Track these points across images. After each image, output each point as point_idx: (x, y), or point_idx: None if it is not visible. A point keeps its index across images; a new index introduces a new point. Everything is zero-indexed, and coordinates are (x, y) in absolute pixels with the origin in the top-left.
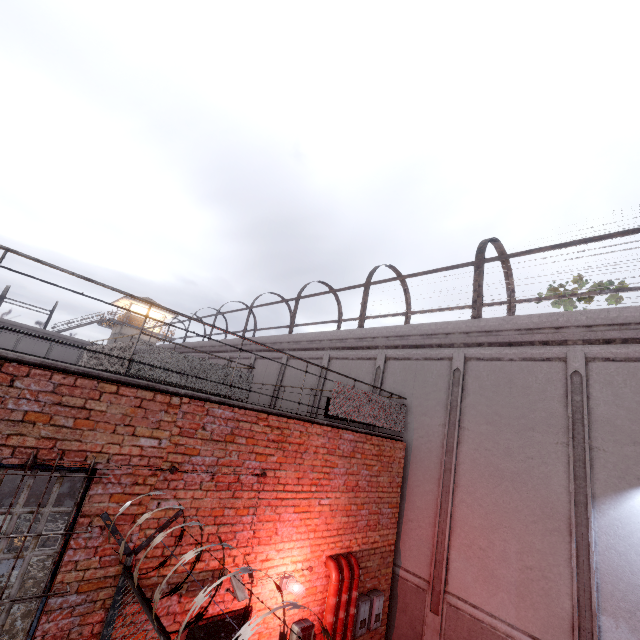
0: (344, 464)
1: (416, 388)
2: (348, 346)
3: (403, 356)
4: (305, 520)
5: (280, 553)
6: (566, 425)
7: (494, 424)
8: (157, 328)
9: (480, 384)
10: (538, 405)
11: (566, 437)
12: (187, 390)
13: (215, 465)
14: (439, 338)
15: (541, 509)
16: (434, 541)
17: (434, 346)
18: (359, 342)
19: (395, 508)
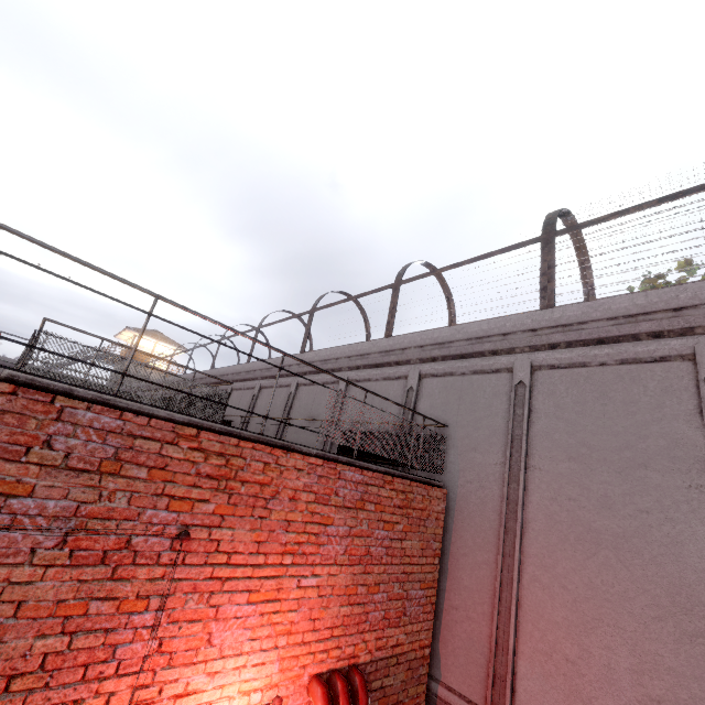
0: (345, 520)
1: (462, 413)
2: (371, 363)
3: (443, 371)
4: (270, 615)
5: (216, 678)
6: (703, 458)
7: (581, 460)
8: (165, 365)
9: (556, 402)
10: (651, 428)
11: (704, 477)
12: (17, 371)
13: (72, 516)
14: (493, 341)
15: (670, 597)
16: (491, 643)
17: (486, 354)
18: (385, 356)
19: (431, 589)
